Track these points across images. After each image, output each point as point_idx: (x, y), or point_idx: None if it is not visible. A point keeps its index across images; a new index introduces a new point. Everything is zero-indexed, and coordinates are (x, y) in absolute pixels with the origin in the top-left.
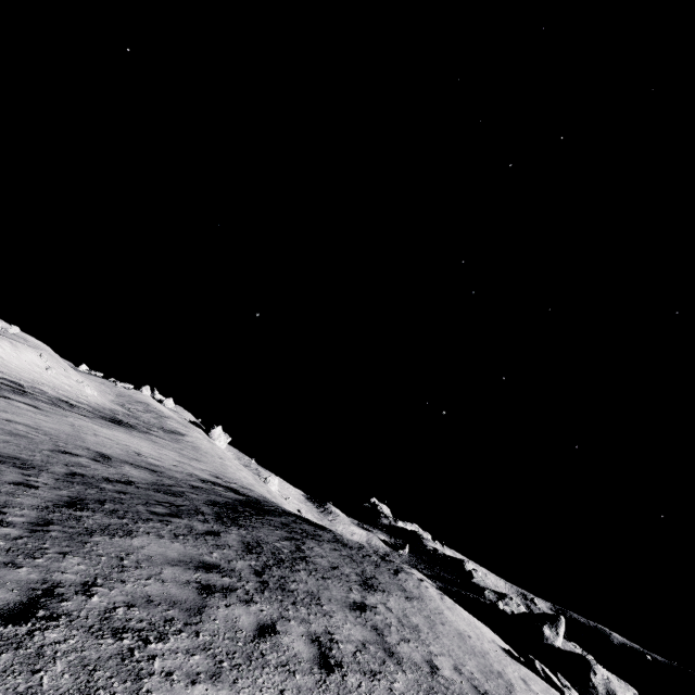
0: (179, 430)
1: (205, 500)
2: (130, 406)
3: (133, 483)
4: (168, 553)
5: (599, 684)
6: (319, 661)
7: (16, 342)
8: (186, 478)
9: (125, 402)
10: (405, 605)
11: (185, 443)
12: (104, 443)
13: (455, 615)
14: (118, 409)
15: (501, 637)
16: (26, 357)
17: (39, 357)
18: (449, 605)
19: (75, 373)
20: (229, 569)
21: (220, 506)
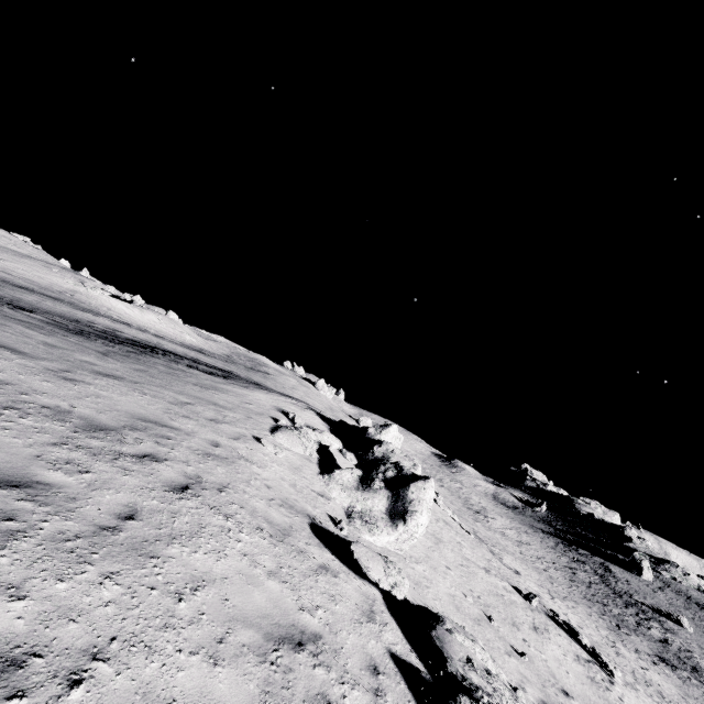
0: (270, 373)
1: (158, 348)
2: (236, 357)
3: (112, 332)
4: (59, 319)
5: (379, 452)
6: (65, 330)
7: (144, 309)
8: (177, 352)
9: (234, 355)
10: (218, 380)
11: (258, 374)
12: (136, 335)
13: (272, 400)
14: (214, 352)
15: (343, 437)
16: (148, 317)
17: (157, 318)
18: (284, 402)
19: (190, 331)
20: (87, 330)
21: (164, 350)
